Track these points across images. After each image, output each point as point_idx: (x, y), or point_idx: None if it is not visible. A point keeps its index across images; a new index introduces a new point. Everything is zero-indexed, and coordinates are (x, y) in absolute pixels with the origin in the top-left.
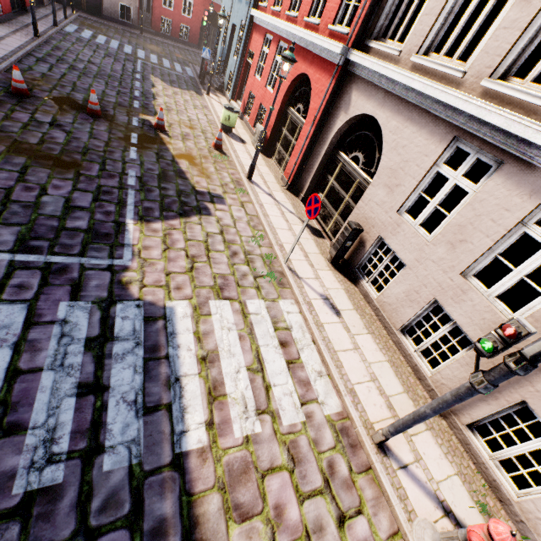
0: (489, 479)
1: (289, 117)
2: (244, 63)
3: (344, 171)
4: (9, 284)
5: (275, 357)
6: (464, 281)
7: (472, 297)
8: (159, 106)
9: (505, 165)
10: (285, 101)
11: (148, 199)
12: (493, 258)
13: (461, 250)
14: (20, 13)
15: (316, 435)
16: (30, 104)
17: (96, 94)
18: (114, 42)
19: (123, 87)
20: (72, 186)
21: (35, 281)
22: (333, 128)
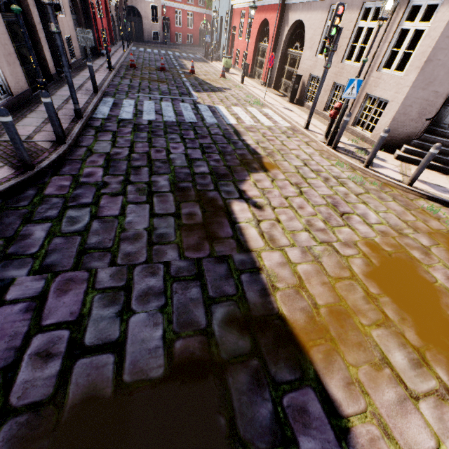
0: (361, 137)
1: (260, 49)
2: (231, 36)
3: (291, 58)
4: (163, 100)
5: (261, 117)
6: (342, 64)
7: (345, 68)
8: (188, 68)
9: (348, 4)
10: (257, 41)
11: (197, 89)
12: (351, 47)
13: (339, 52)
14: (112, 46)
15: (279, 128)
16: (138, 70)
17: (159, 66)
18: (155, 50)
19: (169, 63)
20: (167, 86)
21: (169, 100)
22: (283, 38)
